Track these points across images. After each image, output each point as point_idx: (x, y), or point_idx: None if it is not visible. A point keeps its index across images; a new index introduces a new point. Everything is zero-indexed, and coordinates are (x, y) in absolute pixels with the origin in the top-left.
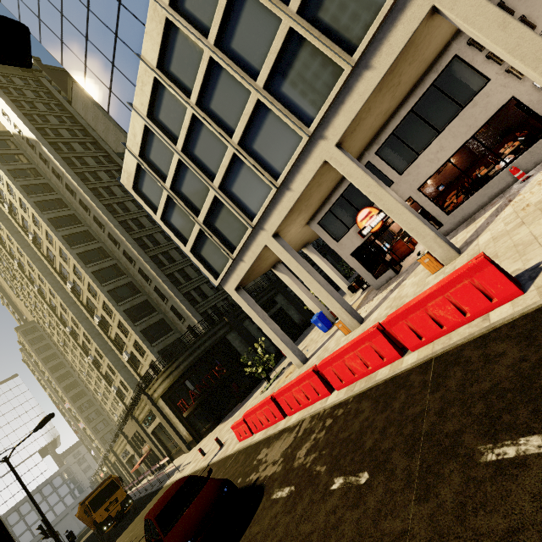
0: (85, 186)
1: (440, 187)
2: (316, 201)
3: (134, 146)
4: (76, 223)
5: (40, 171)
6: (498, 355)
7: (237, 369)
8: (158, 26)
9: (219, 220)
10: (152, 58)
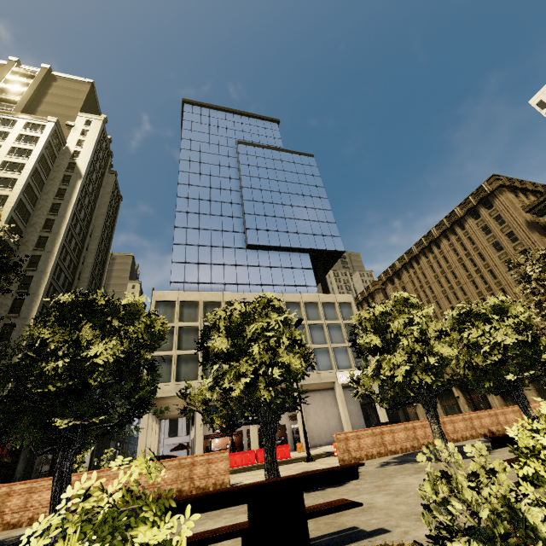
0: (70, 222)
1: (228, 445)
2: (216, 397)
3: (183, 296)
4: (25, 220)
5: (50, 174)
6: (289, 460)
7: (2, 466)
8: (238, 298)
9: (185, 362)
10: (227, 298)
